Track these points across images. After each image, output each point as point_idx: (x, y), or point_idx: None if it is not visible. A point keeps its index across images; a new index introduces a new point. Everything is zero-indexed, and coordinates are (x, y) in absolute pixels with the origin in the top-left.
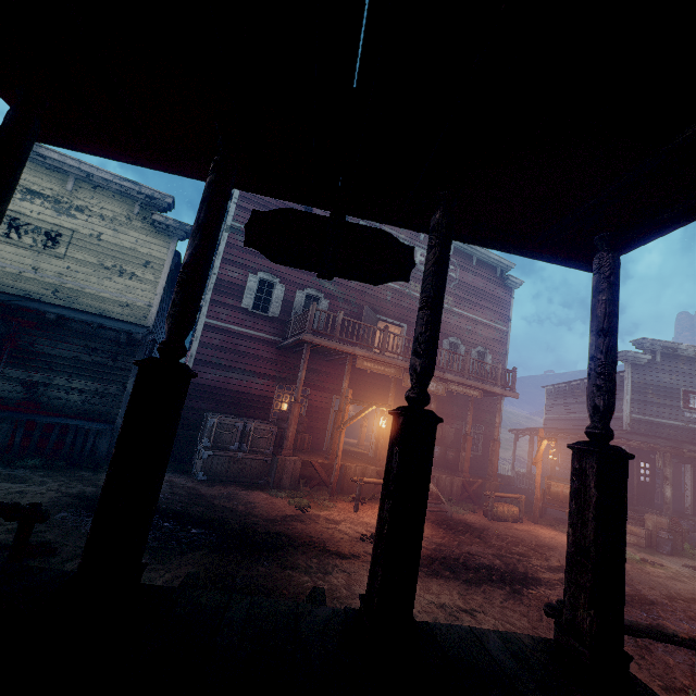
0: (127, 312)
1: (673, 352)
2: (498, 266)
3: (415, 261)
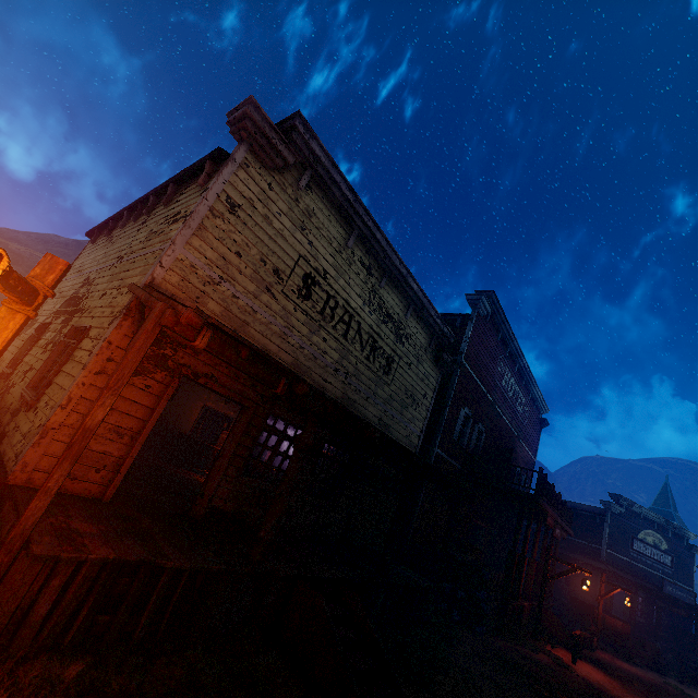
0: (408, 442)
1: (631, 508)
2: (541, 410)
3: (517, 402)
